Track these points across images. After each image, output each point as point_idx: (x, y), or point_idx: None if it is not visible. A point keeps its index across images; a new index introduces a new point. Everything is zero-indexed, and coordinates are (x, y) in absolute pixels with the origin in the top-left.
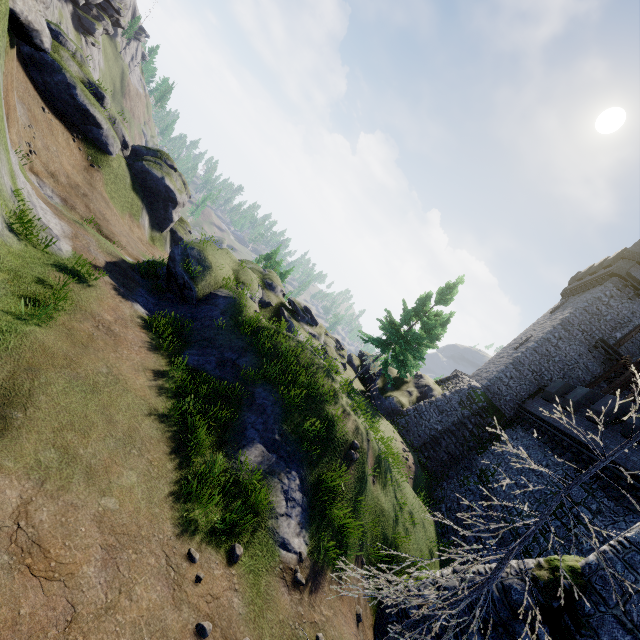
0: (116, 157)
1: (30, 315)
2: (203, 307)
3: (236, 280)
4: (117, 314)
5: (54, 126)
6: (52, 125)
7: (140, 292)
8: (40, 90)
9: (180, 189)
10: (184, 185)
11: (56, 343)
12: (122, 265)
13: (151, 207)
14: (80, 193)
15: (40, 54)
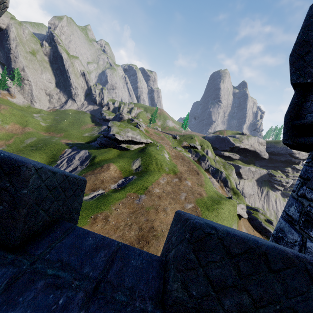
0: None
1: None
2: None
3: None
4: None
5: (256, 234)
6: (255, 234)
7: None
8: (253, 225)
9: None
10: None
11: None
12: None
13: None
14: None
15: (252, 216)
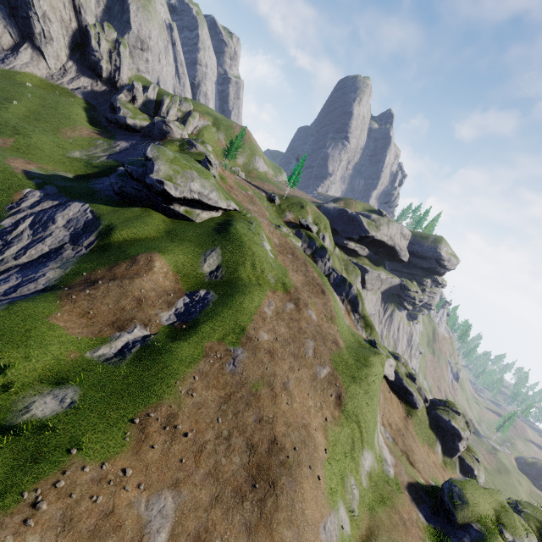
0: (420, 409)
1: (378, 503)
2: (460, 531)
3: (496, 519)
4: (409, 515)
5: (392, 398)
6: (392, 398)
7: (423, 506)
8: (389, 382)
9: (463, 427)
10: (467, 423)
11: (385, 519)
12: (416, 485)
13: (442, 438)
14: (400, 433)
15: None
